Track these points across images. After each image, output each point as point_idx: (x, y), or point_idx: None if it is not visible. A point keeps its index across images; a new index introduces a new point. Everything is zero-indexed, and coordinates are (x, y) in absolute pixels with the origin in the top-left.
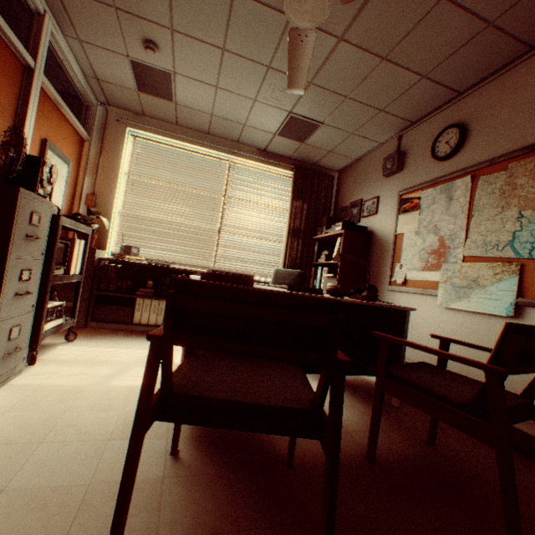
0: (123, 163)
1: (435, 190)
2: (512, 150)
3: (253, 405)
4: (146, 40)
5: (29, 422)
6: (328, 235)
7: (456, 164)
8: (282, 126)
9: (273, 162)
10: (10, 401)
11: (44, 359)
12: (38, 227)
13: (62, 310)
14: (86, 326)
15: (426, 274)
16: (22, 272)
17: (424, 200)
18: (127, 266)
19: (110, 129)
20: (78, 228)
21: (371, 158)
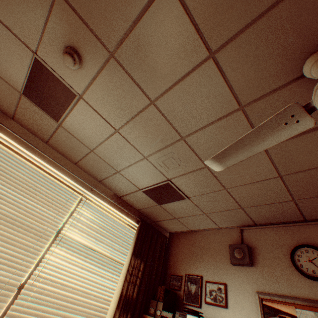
0: None
1: None
2: None
3: None
4: (72, 48)
5: None
6: None
7: None
8: (153, 186)
9: (124, 209)
10: None
11: None
12: None
13: None
14: None
15: None
16: None
17: None
18: None
19: None
20: None
21: (208, 235)
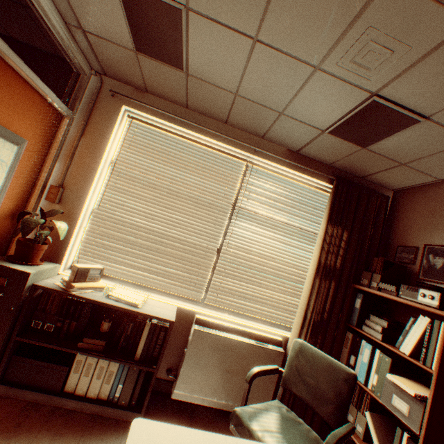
0: (109, 149)
1: None
2: None
3: None
4: None
5: None
6: (396, 299)
7: None
8: (345, 118)
9: (306, 168)
10: None
11: None
12: None
13: None
14: None
15: None
16: None
17: None
18: None
19: (101, 105)
20: None
21: None
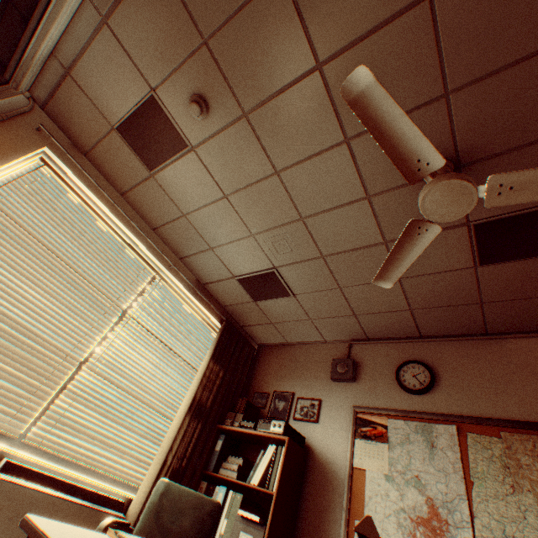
0: None
1: (408, 424)
2: (496, 415)
3: None
4: (202, 97)
5: None
6: (255, 432)
7: (429, 403)
8: (253, 274)
9: (206, 301)
10: None
11: None
12: None
13: None
14: None
15: None
16: None
17: (393, 431)
18: None
19: (14, 127)
20: None
21: (310, 349)
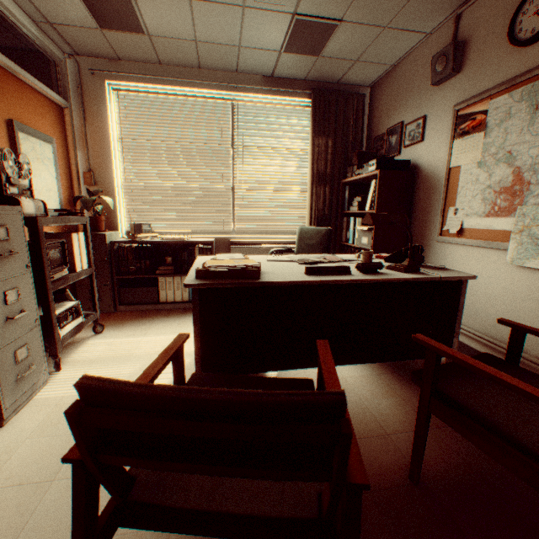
0: (112, 127)
1: (511, 96)
2: None
3: (235, 516)
4: None
5: (46, 451)
6: (360, 177)
7: None
8: (288, 38)
9: (285, 90)
10: (32, 423)
11: (72, 361)
12: (8, 241)
13: (78, 309)
14: (116, 310)
15: (492, 221)
16: (5, 294)
17: (493, 114)
18: (143, 243)
19: (87, 88)
20: (69, 223)
21: (414, 59)
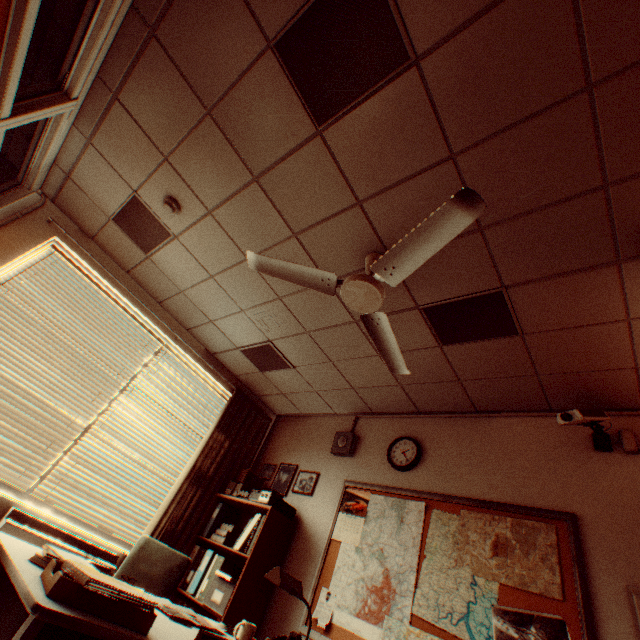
0: (7, 266)
1: (386, 499)
2: (463, 494)
3: None
4: (174, 198)
5: None
6: (246, 501)
7: (410, 479)
8: (253, 346)
9: (216, 371)
10: None
11: None
12: None
13: None
14: None
15: (362, 624)
16: None
17: (373, 505)
18: None
19: (28, 223)
20: None
21: (321, 421)
